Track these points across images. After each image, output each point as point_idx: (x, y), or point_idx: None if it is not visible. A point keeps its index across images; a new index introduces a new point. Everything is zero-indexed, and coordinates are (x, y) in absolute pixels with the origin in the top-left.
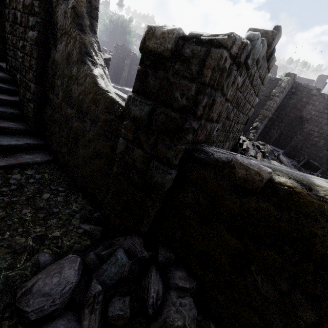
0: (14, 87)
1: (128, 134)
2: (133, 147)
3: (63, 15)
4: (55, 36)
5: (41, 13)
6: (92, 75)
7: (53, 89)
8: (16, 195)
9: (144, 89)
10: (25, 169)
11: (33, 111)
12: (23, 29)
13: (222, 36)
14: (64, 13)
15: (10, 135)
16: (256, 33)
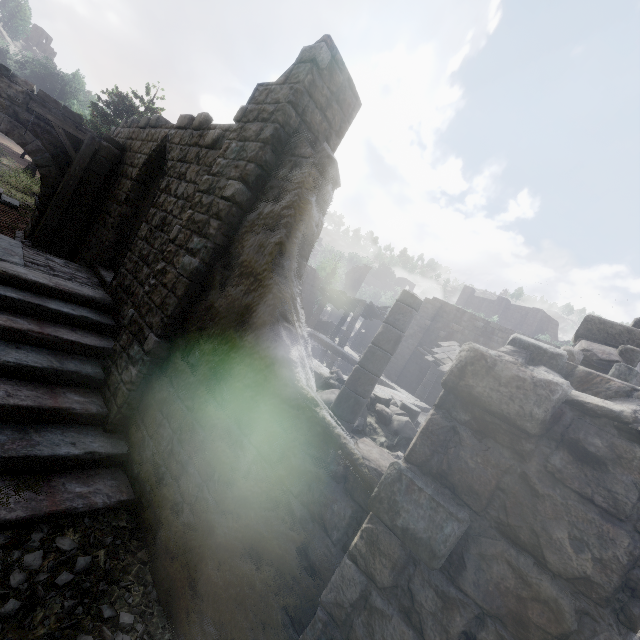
0: (110, 320)
1: (378, 564)
2: (387, 612)
3: (255, 248)
4: (228, 271)
5: (218, 237)
6: (287, 360)
7: (189, 353)
8: (9, 639)
9: (445, 470)
10: (61, 529)
11: (130, 383)
12: (175, 248)
13: None
14: (259, 246)
15: (63, 426)
16: None
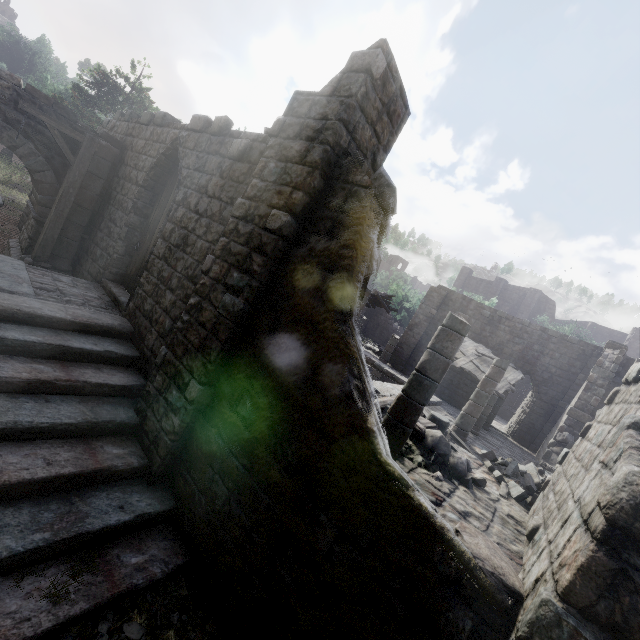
0: (133, 350)
1: None
2: None
3: (310, 291)
4: (276, 312)
5: (263, 274)
6: (366, 430)
7: (237, 402)
8: None
9: (619, 623)
10: (125, 613)
11: (173, 434)
12: (210, 281)
13: None
14: (315, 289)
15: (107, 486)
16: None
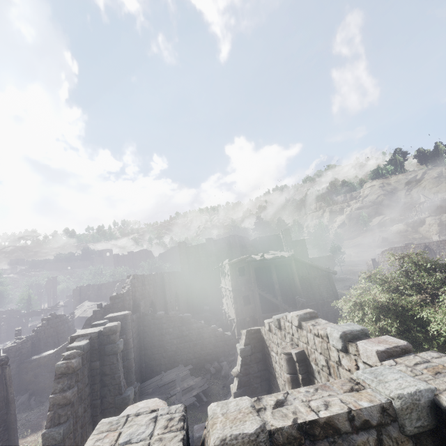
0: None
1: None
2: None
3: None
4: None
5: None
6: None
7: None
8: None
9: None
10: None
11: None
12: None
13: (16, 345)
14: None
15: None
16: (27, 336)
